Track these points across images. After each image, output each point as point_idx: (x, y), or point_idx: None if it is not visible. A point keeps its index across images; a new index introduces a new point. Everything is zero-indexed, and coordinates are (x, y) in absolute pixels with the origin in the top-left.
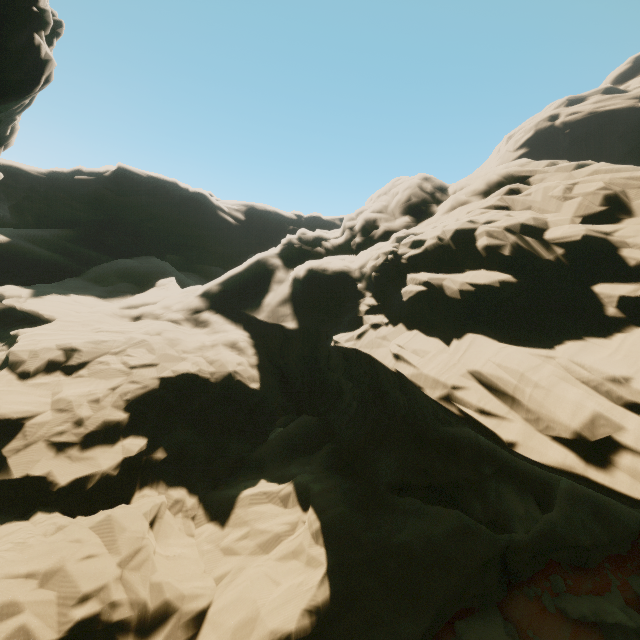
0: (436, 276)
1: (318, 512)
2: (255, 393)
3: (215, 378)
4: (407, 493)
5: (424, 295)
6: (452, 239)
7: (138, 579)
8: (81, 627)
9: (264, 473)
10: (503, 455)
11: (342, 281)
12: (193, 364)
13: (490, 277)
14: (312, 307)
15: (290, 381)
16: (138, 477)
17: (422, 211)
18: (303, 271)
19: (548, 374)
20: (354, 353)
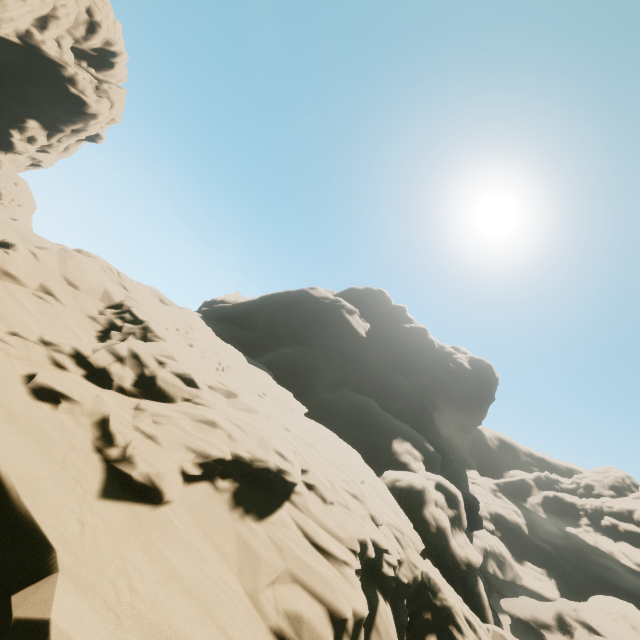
0: (615, 520)
1: (555, 581)
2: (525, 534)
3: (511, 520)
4: (594, 594)
5: (609, 525)
6: (624, 510)
7: (508, 555)
8: (501, 553)
9: (531, 563)
10: (639, 599)
11: (571, 507)
12: (502, 511)
13: (633, 527)
14: (553, 512)
15: (537, 540)
16: (494, 535)
17: (621, 492)
18: (551, 495)
19: (639, 553)
20: (576, 536)
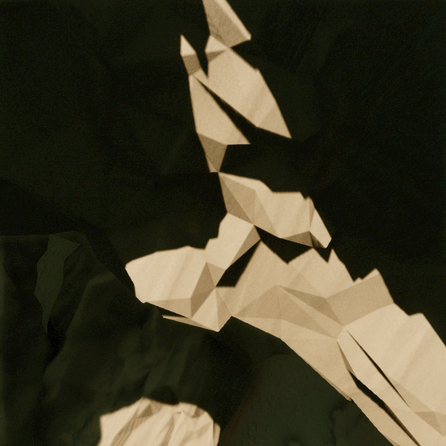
0: None
1: (190, 400)
2: None
3: None
4: None
5: None
6: None
7: None
8: None
9: (94, 402)
10: None
11: None
12: None
13: None
14: None
15: None
16: None
17: None
18: None
19: None
20: None
